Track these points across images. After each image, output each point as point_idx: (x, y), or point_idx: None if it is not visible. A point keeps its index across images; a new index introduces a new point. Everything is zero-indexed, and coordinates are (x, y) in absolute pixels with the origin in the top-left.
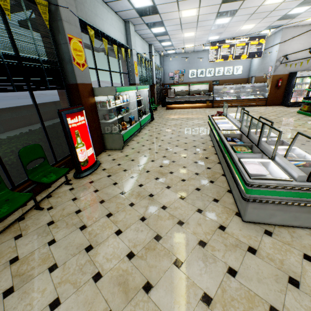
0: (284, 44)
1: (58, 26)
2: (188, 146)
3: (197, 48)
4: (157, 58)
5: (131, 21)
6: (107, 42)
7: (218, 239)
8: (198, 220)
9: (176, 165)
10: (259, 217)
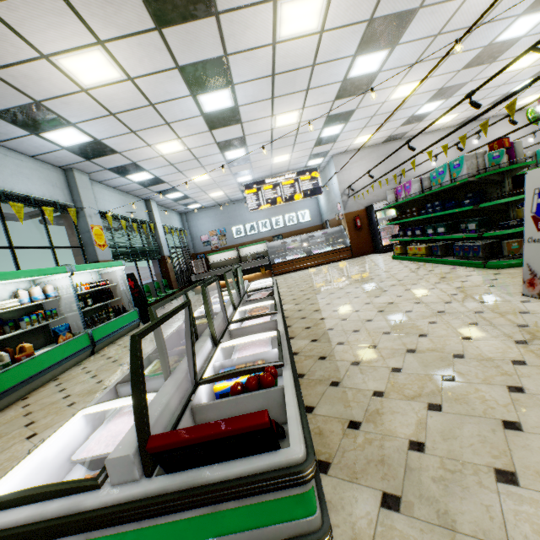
0: (342, 173)
1: None
2: None
3: (233, 196)
4: (174, 218)
5: (77, 167)
6: None
7: None
8: None
9: None
10: None
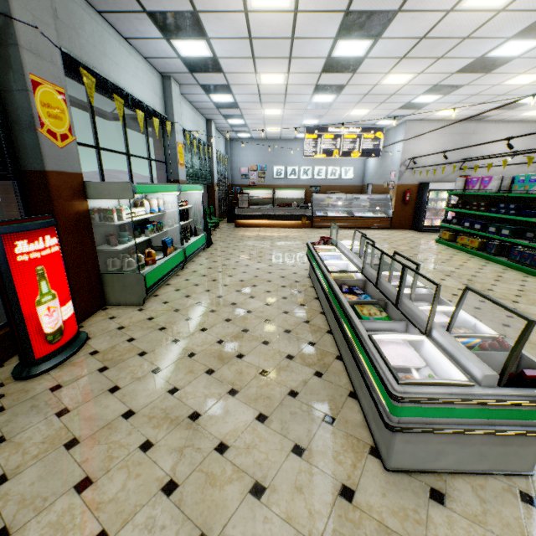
0: (409, 142)
1: (9, 57)
2: (274, 296)
3: (285, 135)
4: (221, 143)
5: (175, 77)
6: (125, 103)
7: (343, 530)
8: (296, 476)
9: (251, 339)
10: (417, 460)
